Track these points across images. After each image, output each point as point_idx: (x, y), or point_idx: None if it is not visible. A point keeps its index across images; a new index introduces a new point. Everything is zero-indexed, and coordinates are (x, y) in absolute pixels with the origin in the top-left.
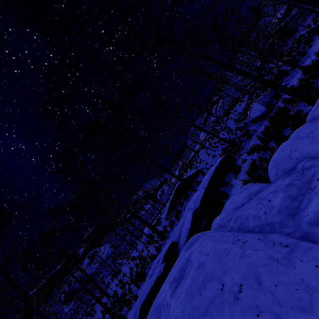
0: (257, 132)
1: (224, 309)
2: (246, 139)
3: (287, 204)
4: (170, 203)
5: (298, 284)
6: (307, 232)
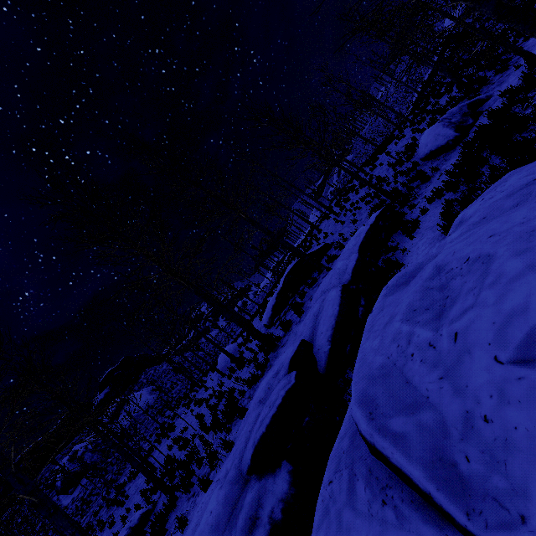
0: (441, 171)
1: None
2: (420, 184)
3: None
4: (276, 297)
5: None
6: None
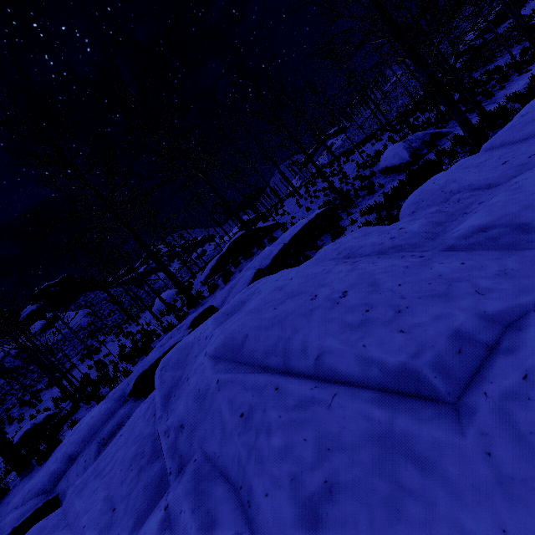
0: (384, 189)
1: (313, 314)
2: (366, 195)
3: (428, 229)
4: (217, 260)
5: (433, 279)
6: (453, 245)
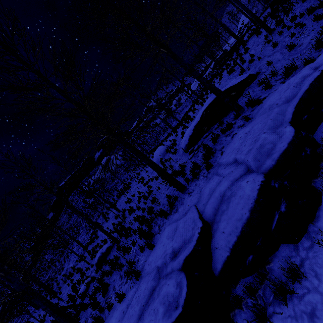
0: None
1: None
2: None
3: None
4: (193, 130)
5: None
6: None
